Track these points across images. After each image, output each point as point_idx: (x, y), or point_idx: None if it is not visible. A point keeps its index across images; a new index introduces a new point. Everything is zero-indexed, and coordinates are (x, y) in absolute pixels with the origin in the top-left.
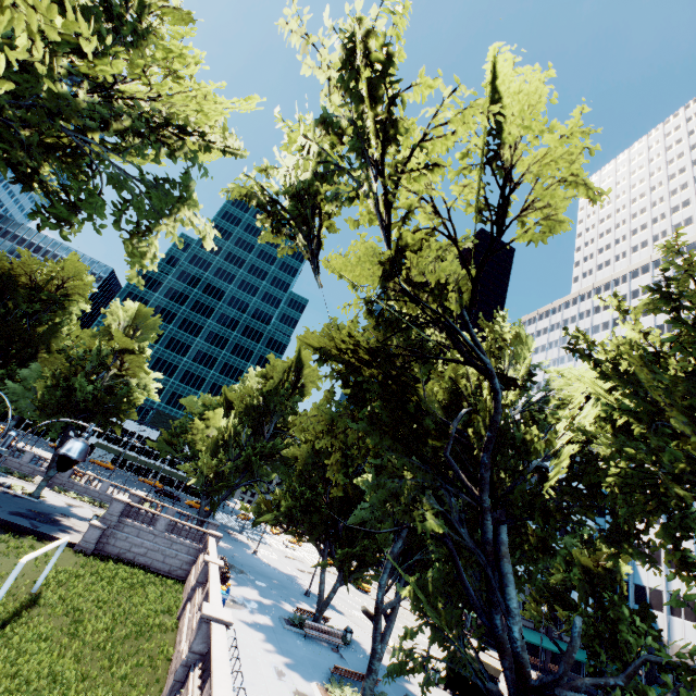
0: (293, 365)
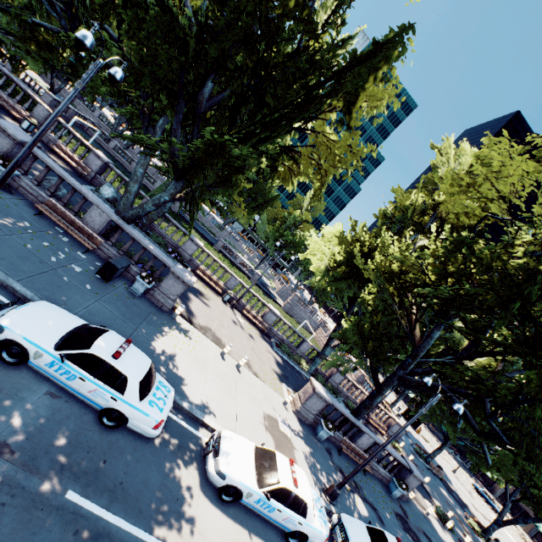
0: None
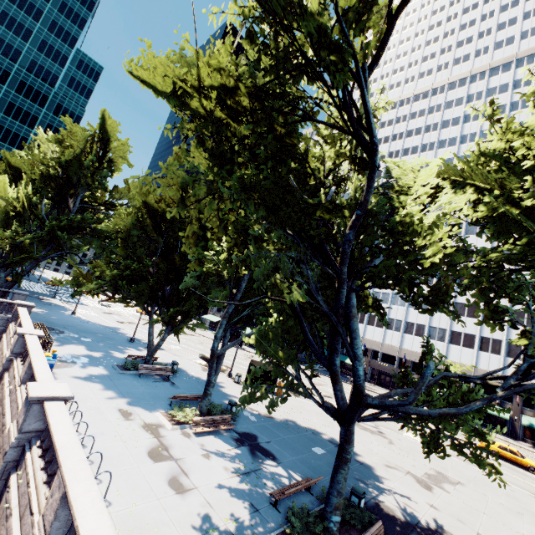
0: (97, 135)
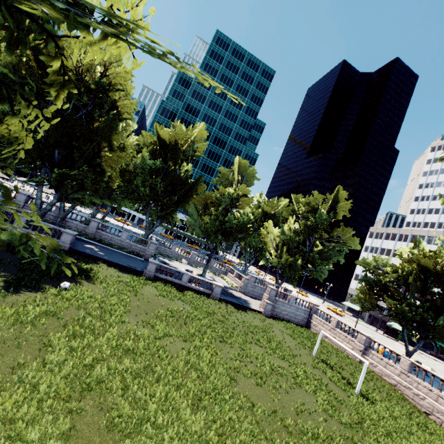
0: (330, 199)
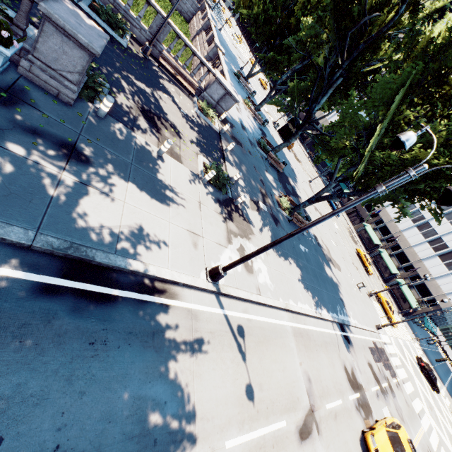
0: None
